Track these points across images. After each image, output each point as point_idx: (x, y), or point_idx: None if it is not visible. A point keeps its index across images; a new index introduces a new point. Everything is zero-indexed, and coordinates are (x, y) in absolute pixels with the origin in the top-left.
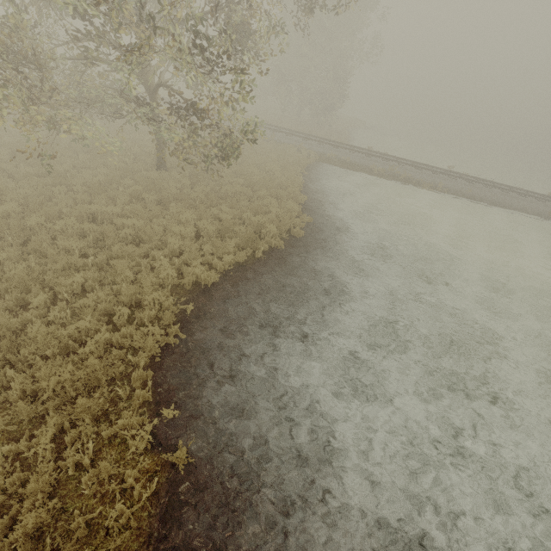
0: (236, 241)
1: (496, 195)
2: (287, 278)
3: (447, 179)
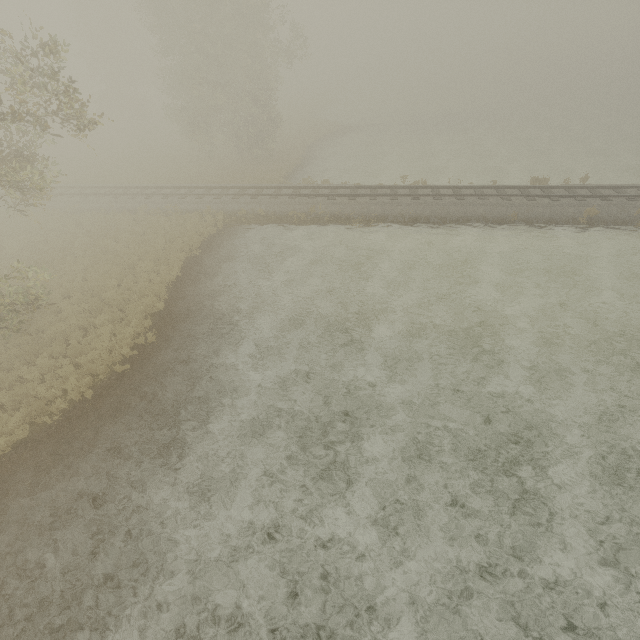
0: (27, 410)
1: (446, 209)
2: (71, 446)
3: (385, 203)
